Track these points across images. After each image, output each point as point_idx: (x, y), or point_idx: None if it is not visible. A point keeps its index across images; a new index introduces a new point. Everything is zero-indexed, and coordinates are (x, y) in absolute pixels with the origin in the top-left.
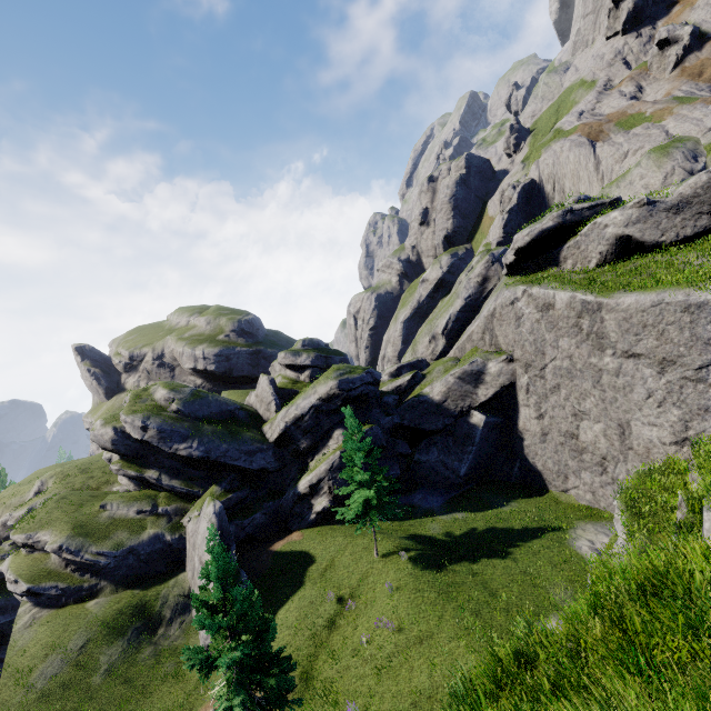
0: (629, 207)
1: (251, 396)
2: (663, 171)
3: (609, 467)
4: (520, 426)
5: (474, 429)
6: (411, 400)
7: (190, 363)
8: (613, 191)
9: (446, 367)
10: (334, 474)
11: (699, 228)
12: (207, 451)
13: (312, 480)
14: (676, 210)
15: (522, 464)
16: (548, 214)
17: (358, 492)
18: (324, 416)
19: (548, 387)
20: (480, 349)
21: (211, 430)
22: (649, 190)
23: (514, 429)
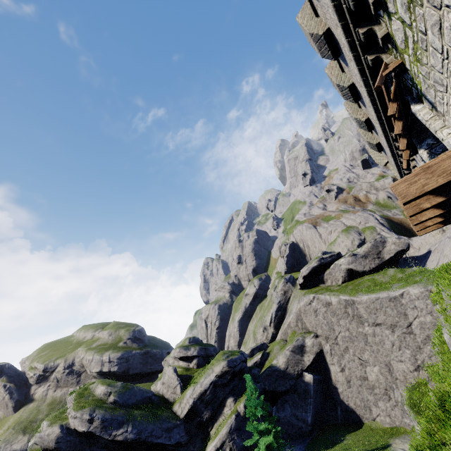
0: (346, 256)
1: (157, 384)
2: (350, 239)
3: (390, 394)
4: (333, 378)
5: (308, 385)
6: (267, 370)
7: (97, 367)
8: (333, 247)
9: (280, 345)
10: (233, 435)
11: (376, 264)
12: (138, 433)
13: (217, 444)
14: (365, 257)
15: (342, 407)
16: (312, 260)
17: (261, 439)
18: (220, 388)
19: (342, 349)
20: (297, 332)
21: (139, 414)
22: (347, 247)
23: (330, 382)
